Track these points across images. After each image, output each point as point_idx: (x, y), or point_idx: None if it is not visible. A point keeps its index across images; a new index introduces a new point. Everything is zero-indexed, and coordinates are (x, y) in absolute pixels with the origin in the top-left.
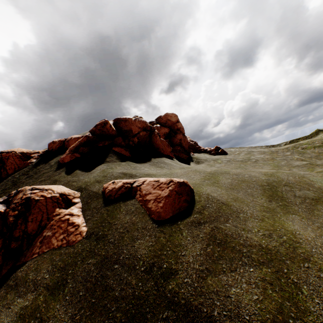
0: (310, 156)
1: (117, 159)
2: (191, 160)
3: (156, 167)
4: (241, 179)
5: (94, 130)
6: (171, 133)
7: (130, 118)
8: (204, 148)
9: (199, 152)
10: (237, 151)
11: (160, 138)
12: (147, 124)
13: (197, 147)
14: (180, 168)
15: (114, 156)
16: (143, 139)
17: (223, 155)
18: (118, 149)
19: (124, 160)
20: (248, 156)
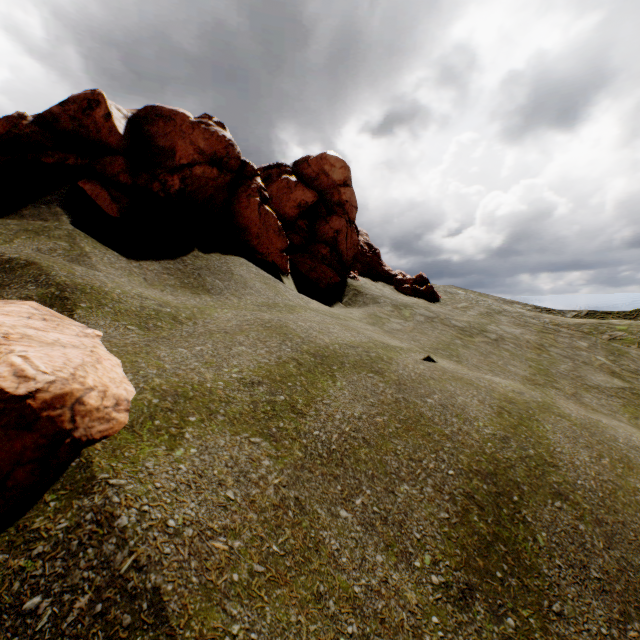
0: (636, 368)
1: (61, 216)
2: (339, 290)
3: (178, 278)
4: (409, 414)
5: (57, 116)
6: (320, 210)
7: (184, 114)
8: (391, 271)
9: (376, 277)
10: (470, 299)
11: (261, 204)
12: (233, 150)
13: (375, 263)
14: (263, 303)
15: (61, 204)
16: (204, 188)
17: (427, 299)
18: (91, 190)
19: (78, 227)
20: (484, 322)
